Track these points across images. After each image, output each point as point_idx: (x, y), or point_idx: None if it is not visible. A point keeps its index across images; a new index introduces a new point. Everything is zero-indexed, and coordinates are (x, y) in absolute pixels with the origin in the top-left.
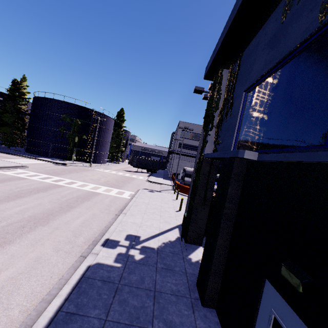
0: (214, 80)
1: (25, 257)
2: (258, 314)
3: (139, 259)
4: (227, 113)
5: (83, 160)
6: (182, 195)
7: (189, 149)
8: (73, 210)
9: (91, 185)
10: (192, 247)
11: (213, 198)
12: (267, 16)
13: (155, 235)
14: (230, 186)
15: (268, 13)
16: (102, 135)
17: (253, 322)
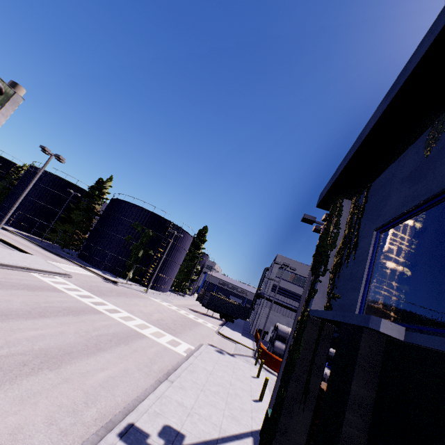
0: (331, 210)
1: (1, 420)
2: None
3: None
4: (349, 254)
5: (140, 281)
6: (268, 371)
7: (287, 296)
8: (99, 355)
9: (139, 320)
10: None
11: (322, 393)
12: (403, 148)
13: (210, 440)
14: (354, 378)
15: (405, 145)
16: (173, 254)
17: None
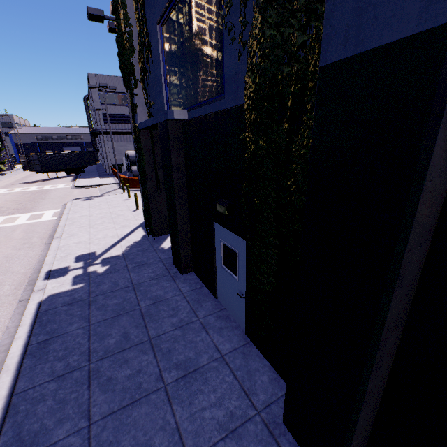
0: None
1: None
2: (215, 250)
3: (104, 271)
4: (148, 58)
5: None
6: (136, 191)
7: (123, 122)
8: None
9: None
10: (162, 238)
11: None
12: None
13: (114, 244)
14: (172, 155)
15: None
16: None
17: (214, 257)
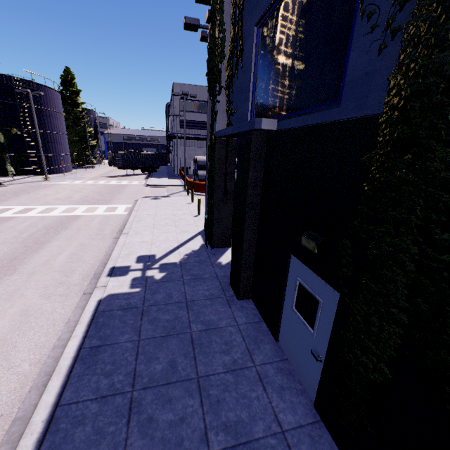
0: (212, 5)
1: (3, 315)
2: (286, 286)
3: (161, 278)
4: (238, 63)
5: (30, 171)
6: (199, 195)
7: (196, 128)
8: (47, 247)
9: (62, 207)
10: (220, 251)
11: None
12: None
13: (173, 249)
14: (250, 168)
15: None
16: (48, 124)
17: (283, 294)
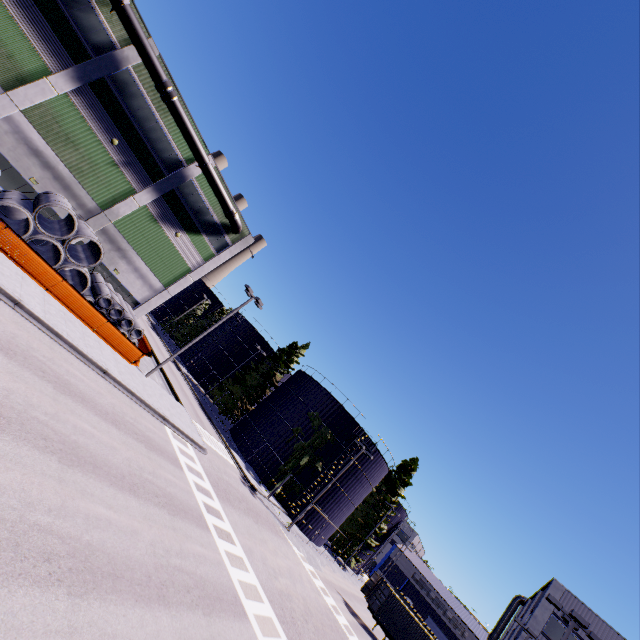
0: None
1: None
2: None
3: None
4: None
5: (288, 505)
6: None
7: None
8: (154, 610)
9: (252, 574)
10: None
11: None
12: None
13: None
14: None
15: None
16: (350, 483)
17: None
